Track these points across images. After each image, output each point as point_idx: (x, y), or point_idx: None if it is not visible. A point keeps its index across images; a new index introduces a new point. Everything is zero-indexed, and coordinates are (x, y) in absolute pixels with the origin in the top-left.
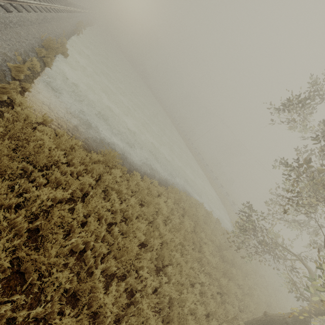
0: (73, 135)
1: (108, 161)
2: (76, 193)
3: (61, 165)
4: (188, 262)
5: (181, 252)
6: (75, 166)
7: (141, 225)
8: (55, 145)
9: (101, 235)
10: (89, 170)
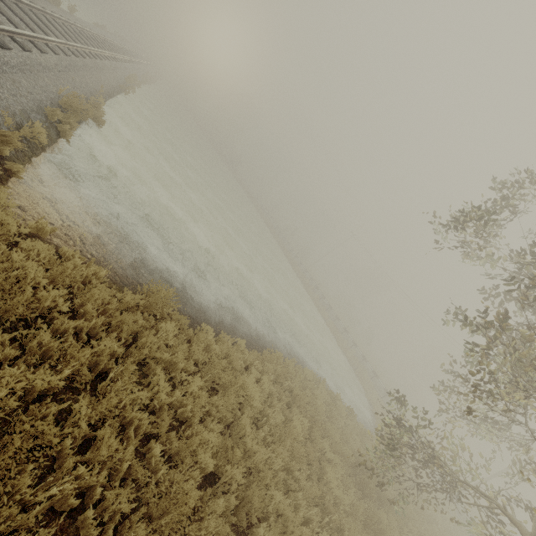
0: (93, 256)
1: (155, 306)
2: (81, 373)
3: (58, 317)
4: (299, 510)
5: (285, 483)
6: (87, 317)
7: (210, 435)
8: (52, 277)
9: (123, 467)
10: (114, 326)
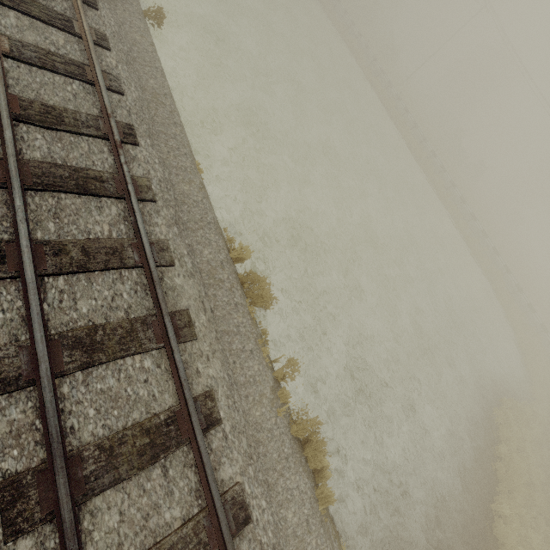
0: None
1: None
2: None
3: None
4: None
5: None
6: None
7: None
8: None
9: None
10: None
